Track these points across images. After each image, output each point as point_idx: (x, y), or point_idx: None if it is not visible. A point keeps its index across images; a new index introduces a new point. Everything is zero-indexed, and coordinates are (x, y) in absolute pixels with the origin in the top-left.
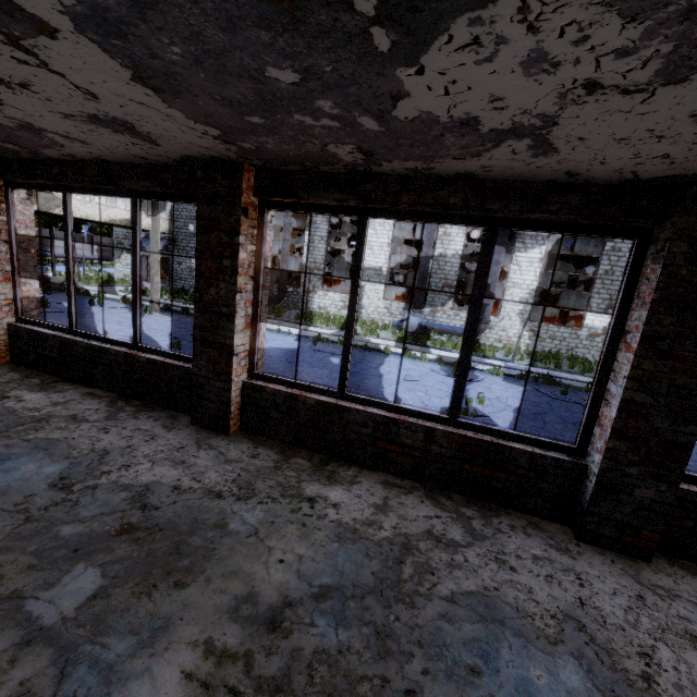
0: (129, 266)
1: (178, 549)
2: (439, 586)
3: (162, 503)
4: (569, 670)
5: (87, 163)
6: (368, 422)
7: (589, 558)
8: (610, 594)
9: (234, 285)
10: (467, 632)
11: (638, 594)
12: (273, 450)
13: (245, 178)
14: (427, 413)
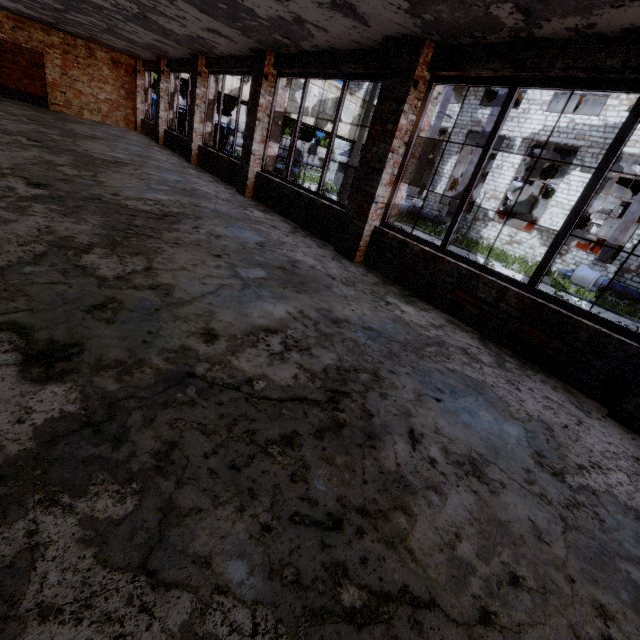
0: (334, 172)
1: (302, 283)
2: (447, 363)
3: (303, 268)
4: (513, 428)
5: (324, 53)
6: (455, 273)
7: (607, 425)
8: (603, 441)
9: (389, 146)
10: (450, 382)
11: (637, 457)
12: (378, 278)
13: (424, 53)
14: (509, 276)
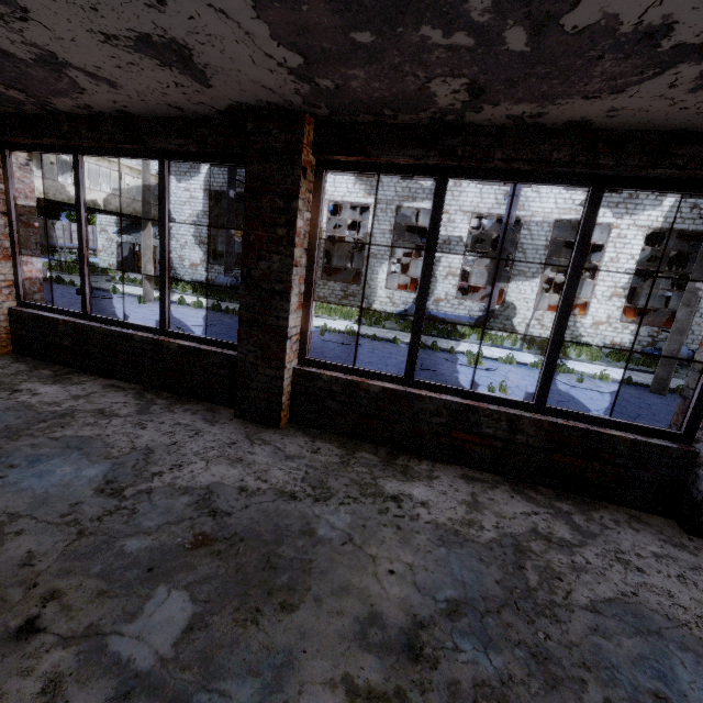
0: (114, 255)
1: (269, 562)
2: (574, 594)
3: (233, 508)
4: None
5: (105, 118)
6: (442, 410)
7: None
8: None
9: (290, 258)
10: (629, 648)
11: None
12: (333, 444)
13: (306, 130)
14: (509, 399)
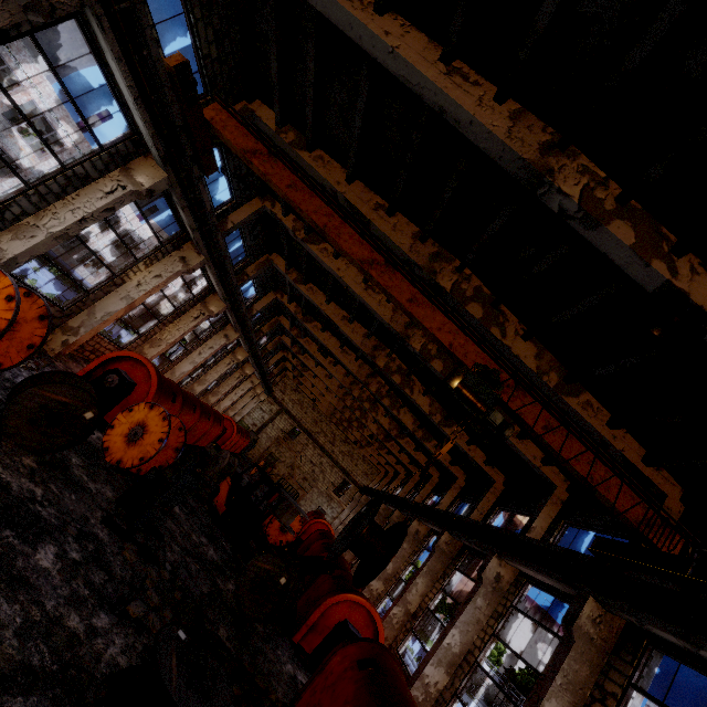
0: None
1: None
2: None
3: None
4: None
5: None
6: None
7: None
8: None
9: None
10: None
11: None
12: None
13: None
14: None
